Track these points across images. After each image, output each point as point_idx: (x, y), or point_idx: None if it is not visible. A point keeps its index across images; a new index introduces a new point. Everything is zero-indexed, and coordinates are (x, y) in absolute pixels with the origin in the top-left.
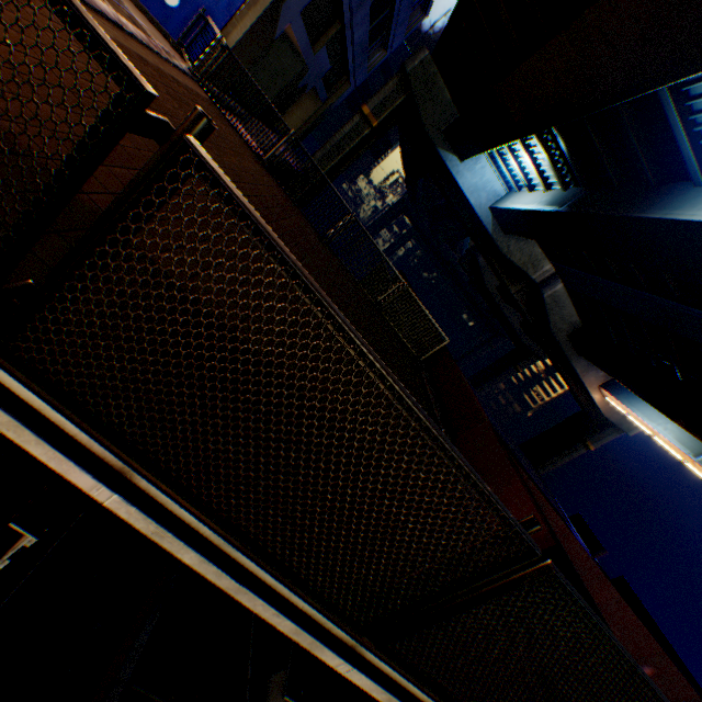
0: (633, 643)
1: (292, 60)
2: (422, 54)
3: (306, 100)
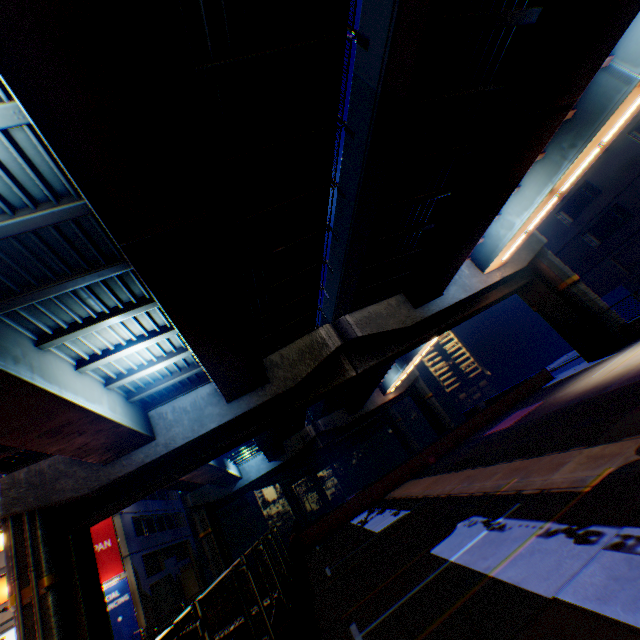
0: (412, 468)
1: (163, 583)
2: (188, 496)
3: (186, 572)
